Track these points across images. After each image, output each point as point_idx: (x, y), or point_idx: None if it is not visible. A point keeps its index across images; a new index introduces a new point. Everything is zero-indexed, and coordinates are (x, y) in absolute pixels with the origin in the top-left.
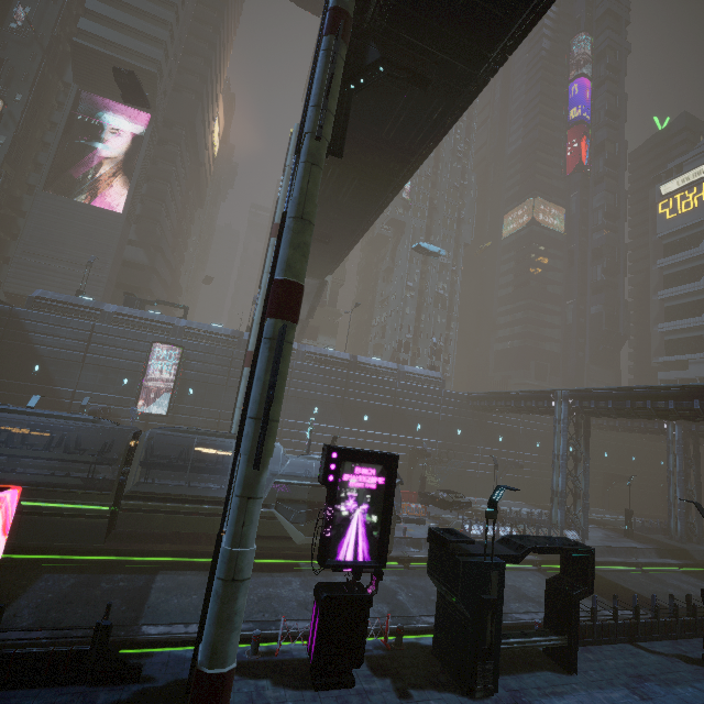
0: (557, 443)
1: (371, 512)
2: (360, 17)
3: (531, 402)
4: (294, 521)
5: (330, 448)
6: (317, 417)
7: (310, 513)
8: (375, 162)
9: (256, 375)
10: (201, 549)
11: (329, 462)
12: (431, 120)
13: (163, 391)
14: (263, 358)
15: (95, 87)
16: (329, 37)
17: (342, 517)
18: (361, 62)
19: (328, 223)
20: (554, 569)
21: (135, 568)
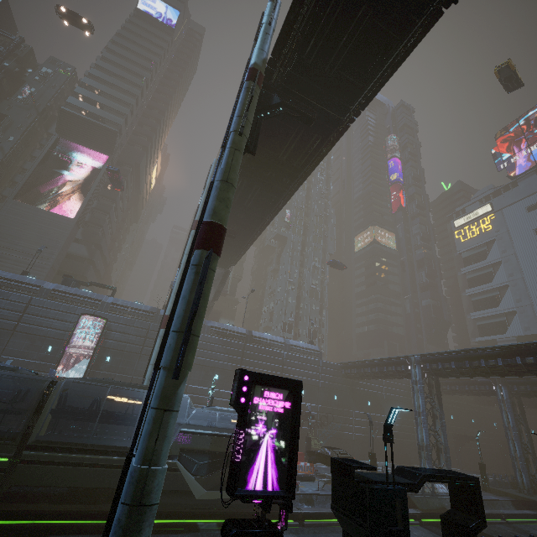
0: (416, 401)
1: (279, 436)
2: (267, 81)
3: (392, 367)
4: (195, 474)
5: (242, 370)
6: (217, 383)
7: (212, 464)
8: (272, 177)
9: (182, 295)
10: (98, 508)
11: (241, 384)
12: (312, 148)
13: (83, 357)
14: (189, 280)
15: (71, 136)
16: (249, 82)
17: (252, 441)
18: (268, 102)
19: (235, 223)
20: (434, 522)
21: (22, 533)
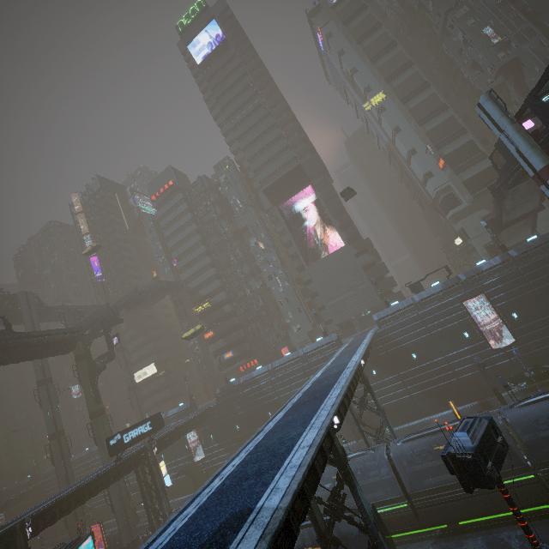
0: None
1: None
2: None
3: None
4: None
5: None
6: None
7: None
8: None
9: None
10: None
11: None
12: None
13: (494, 326)
14: None
15: (281, 200)
16: None
17: None
18: None
19: None
20: None
21: None
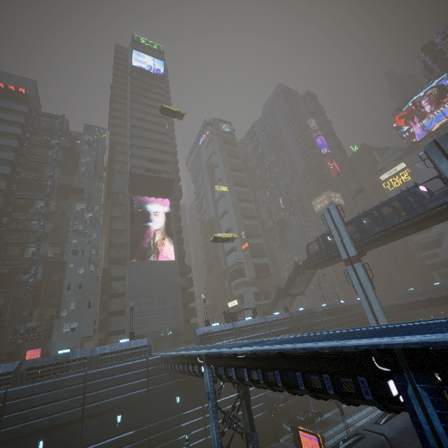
0: None
1: None
2: None
3: (441, 300)
4: None
5: None
6: None
7: None
8: (428, 224)
9: None
10: None
11: None
12: None
13: None
14: None
15: (139, 192)
16: None
17: None
18: None
19: (369, 247)
20: None
21: None
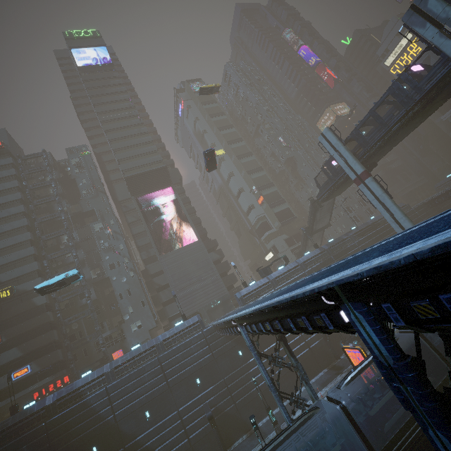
0: None
1: None
2: None
3: None
4: None
5: None
6: None
7: None
8: (433, 107)
9: None
10: None
11: None
12: None
13: None
14: None
15: (141, 192)
16: None
17: None
18: None
19: (377, 156)
20: None
21: None
